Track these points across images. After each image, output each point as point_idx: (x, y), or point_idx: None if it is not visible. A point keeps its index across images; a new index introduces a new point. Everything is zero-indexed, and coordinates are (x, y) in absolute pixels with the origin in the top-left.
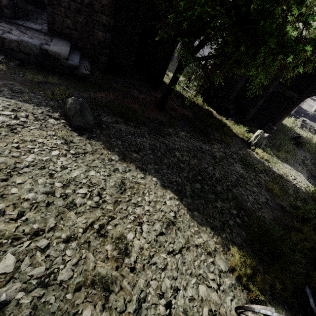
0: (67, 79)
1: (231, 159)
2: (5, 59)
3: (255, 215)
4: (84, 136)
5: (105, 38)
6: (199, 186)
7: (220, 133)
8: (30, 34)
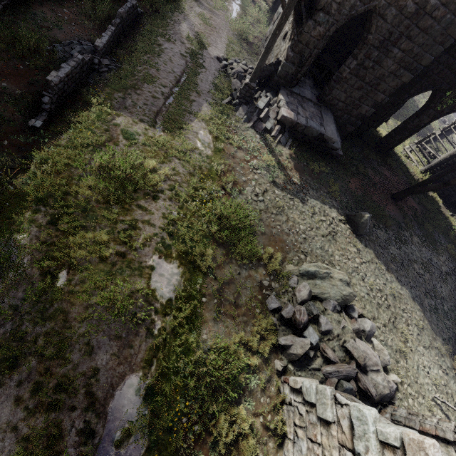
0: (326, 160)
1: (453, 276)
2: (292, 141)
3: None
4: (362, 243)
5: (367, 112)
6: (433, 303)
7: (445, 238)
8: (308, 110)
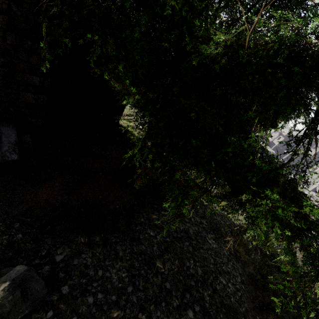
0: None
1: (203, 231)
2: None
3: (241, 316)
4: None
5: (39, 100)
6: (191, 313)
7: None
8: None
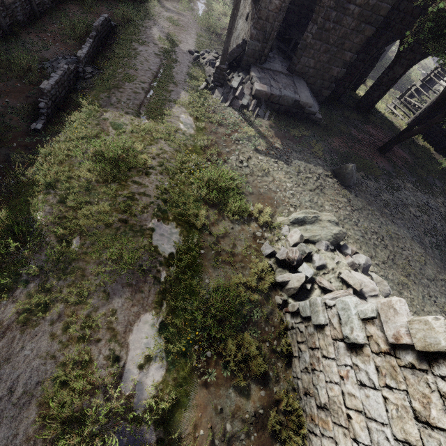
0: (306, 126)
1: None
2: (269, 113)
3: None
4: (352, 194)
5: (339, 73)
6: (434, 240)
7: (441, 182)
8: (280, 81)
